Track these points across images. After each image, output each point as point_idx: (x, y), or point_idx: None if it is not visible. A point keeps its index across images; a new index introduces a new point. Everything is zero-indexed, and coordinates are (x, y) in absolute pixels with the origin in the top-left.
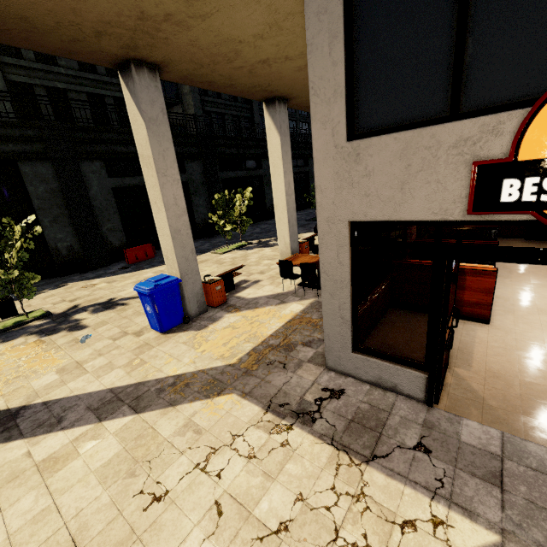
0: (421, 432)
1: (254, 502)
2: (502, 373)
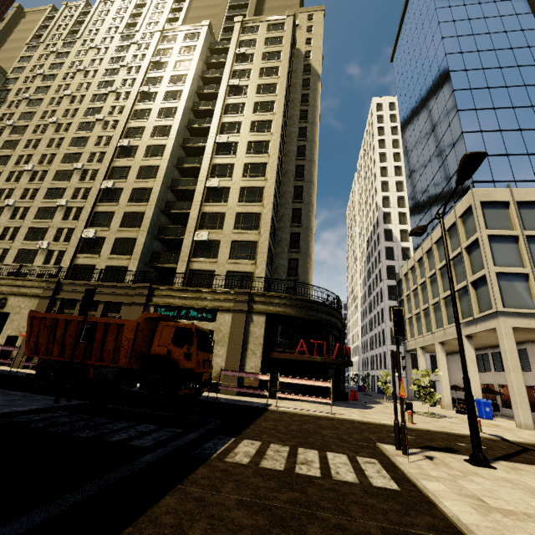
0: None
1: None
2: None
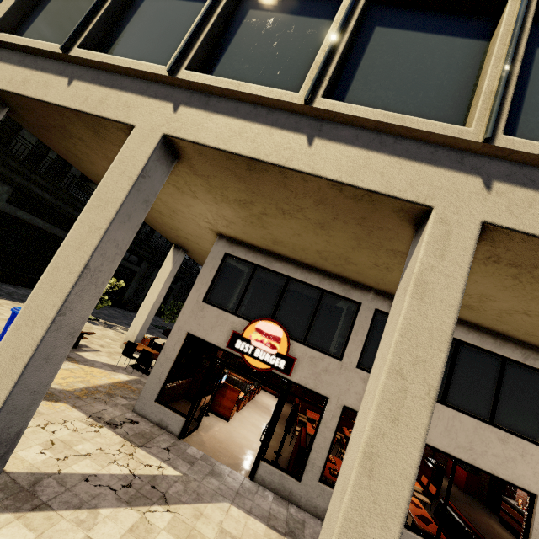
0: (170, 445)
1: (74, 445)
2: (219, 438)
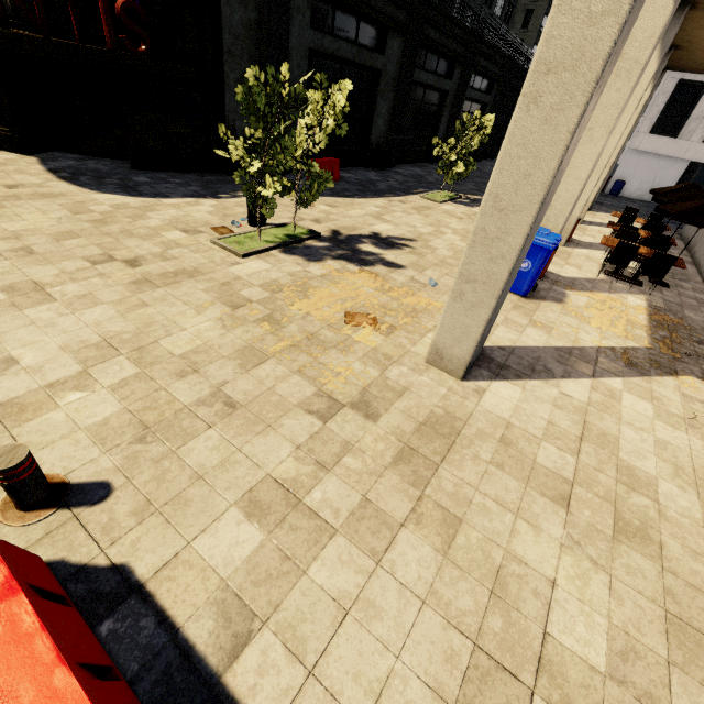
0: None
1: None
2: None
